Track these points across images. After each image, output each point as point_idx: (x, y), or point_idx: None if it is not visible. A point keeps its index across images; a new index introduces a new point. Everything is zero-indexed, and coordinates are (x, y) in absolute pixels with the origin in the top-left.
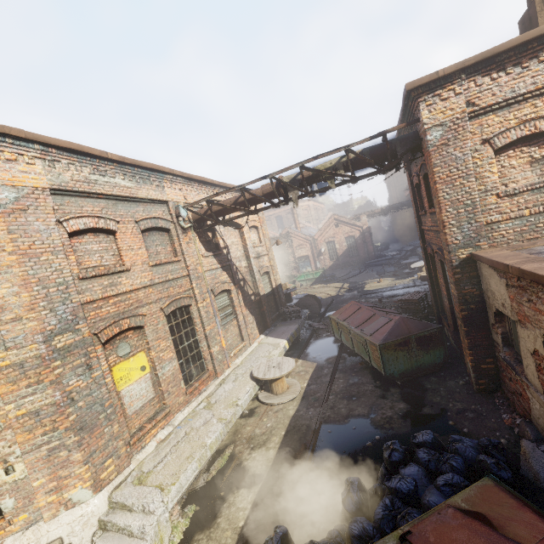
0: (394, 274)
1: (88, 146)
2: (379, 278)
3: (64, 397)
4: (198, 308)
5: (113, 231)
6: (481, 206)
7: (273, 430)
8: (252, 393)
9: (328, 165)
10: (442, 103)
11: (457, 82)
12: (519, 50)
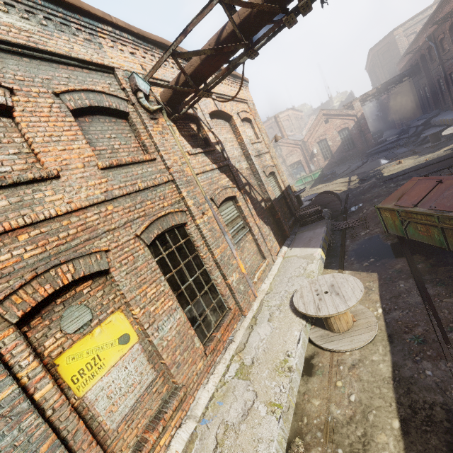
0: (414, 151)
1: None
2: (395, 161)
3: None
4: (197, 225)
5: (4, 108)
6: None
7: (368, 413)
8: (305, 340)
9: None
10: None
11: None
12: None
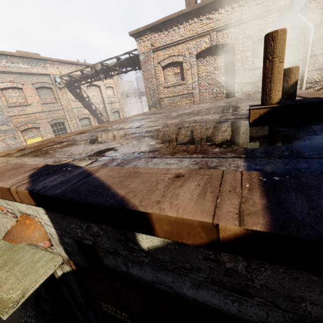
0: None
1: (3, 50)
2: None
3: (6, 145)
4: (68, 123)
5: (21, 88)
6: (158, 91)
7: None
8: None
9: (113, 64)
10: (143, 43)
11: (147, 34)
12: (165, 24)
